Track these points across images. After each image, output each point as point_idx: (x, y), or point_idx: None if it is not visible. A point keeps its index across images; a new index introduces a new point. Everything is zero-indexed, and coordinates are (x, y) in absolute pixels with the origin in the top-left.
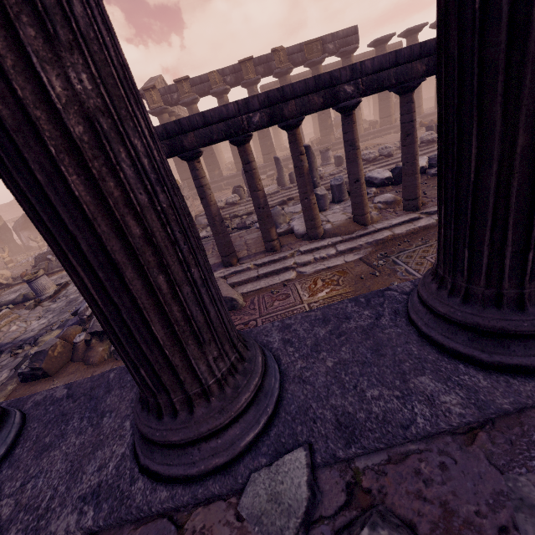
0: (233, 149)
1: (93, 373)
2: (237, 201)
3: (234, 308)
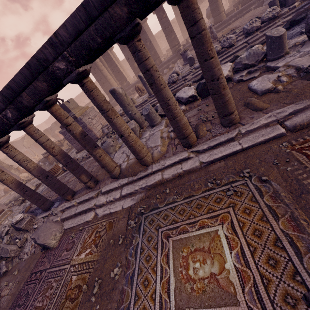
0: (130, 65)
1: None
2: (122, 113)
3: (50, 248)
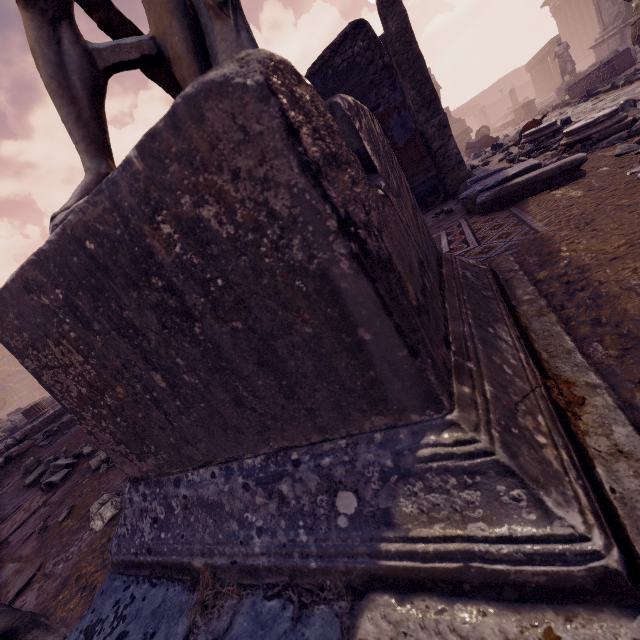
0: None
1: None
2: None
3: None
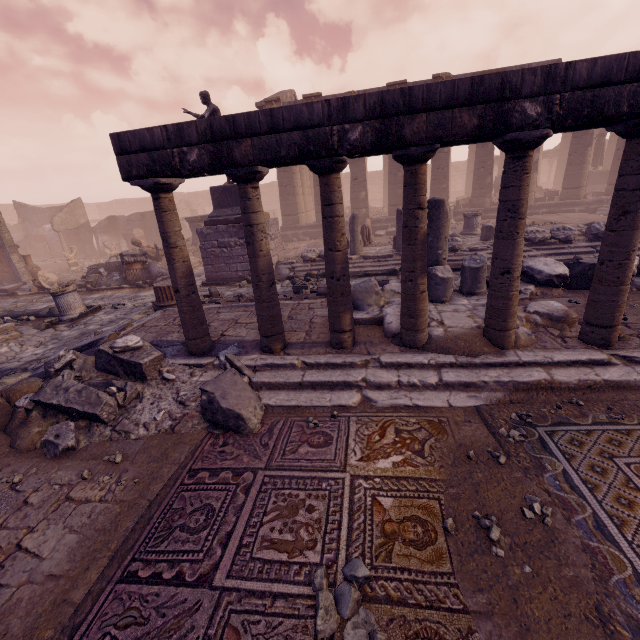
0: (353, 190)
1: (4, 467)
2: None
3: (239, 431)
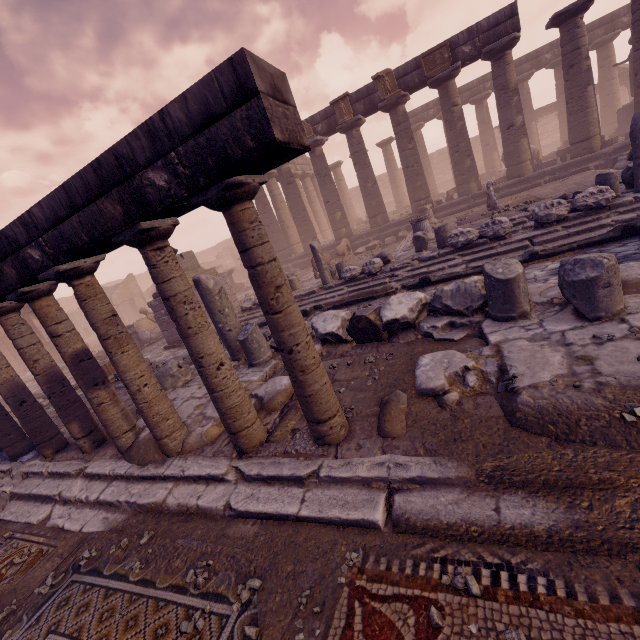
0: (328, 213)
1: None
2: None
3: None
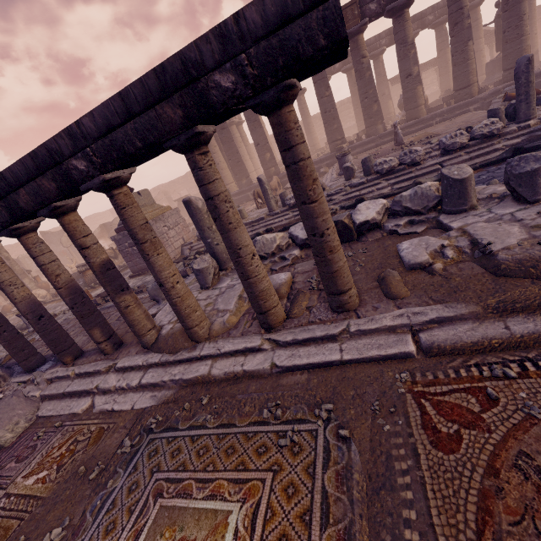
0: (259, 154)
1: None
2: None
3: None
